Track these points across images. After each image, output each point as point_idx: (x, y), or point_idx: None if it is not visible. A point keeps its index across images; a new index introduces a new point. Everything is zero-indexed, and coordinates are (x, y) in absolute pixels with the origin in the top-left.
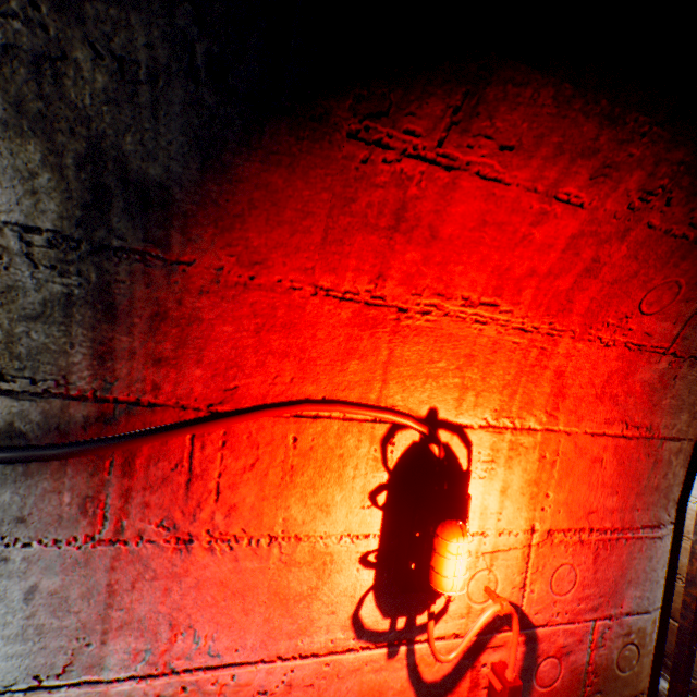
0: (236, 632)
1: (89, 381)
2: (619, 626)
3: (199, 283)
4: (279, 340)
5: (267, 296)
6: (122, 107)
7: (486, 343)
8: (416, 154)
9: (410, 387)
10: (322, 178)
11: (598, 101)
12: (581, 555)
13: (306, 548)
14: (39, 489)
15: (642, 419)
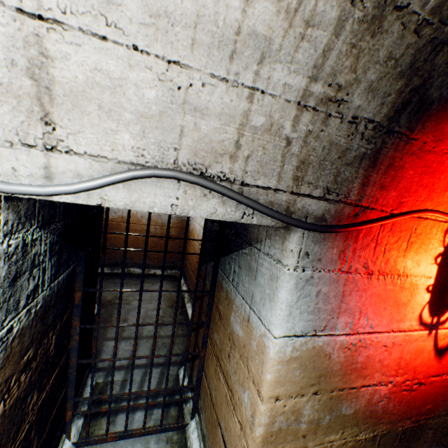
0: (379, 318)
1: (355, 196)
2: None
3: (412, 150)
4: (425, 179)
5: (433, 157)
6: None
7: None
8: None
9: None
10: None
11: None
12: None
13: (408, 281)
14: (326, 246)
15: None
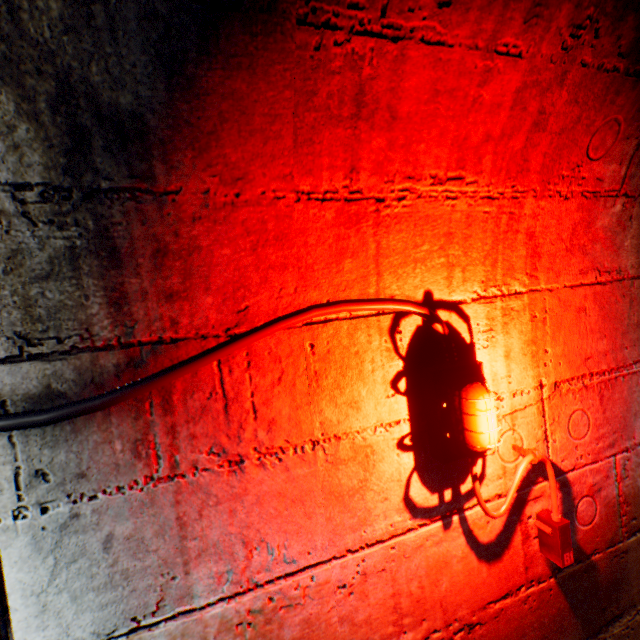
0: (304, 536)
1: (111, 330)
2: (636, 456)
3: (190, 211)
4: (275, 254)
5: (255, 212)
6: (81, 34)
7: (460, 219)
8: (363, 30)
9: (402, 275)
10: (282, 74)
11: None
12: (588, 400)
13: (347, 445)
14: (91, 443)
15: (610, 264)
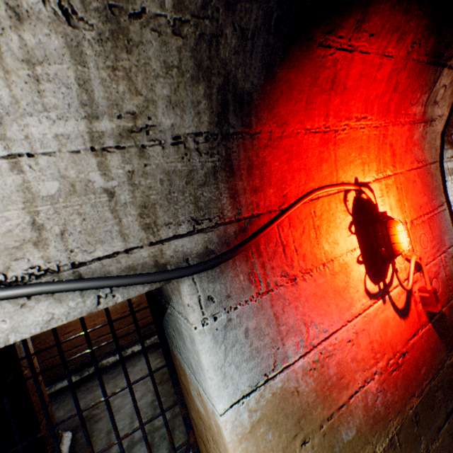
0: (328, 316)
1: (231, 212)
2: (448, 255)
3: (263, 143)
4: (295, 163)
5: (288, 141)
6: (239, 54)
7: (365, 139)
8: (340, 48)
9: (345, 170)
10: (308, 70)
11: (402, 5)
12: (424, 228)
13: (336, 264)
14: (229, 278)
15: (421, 157)
